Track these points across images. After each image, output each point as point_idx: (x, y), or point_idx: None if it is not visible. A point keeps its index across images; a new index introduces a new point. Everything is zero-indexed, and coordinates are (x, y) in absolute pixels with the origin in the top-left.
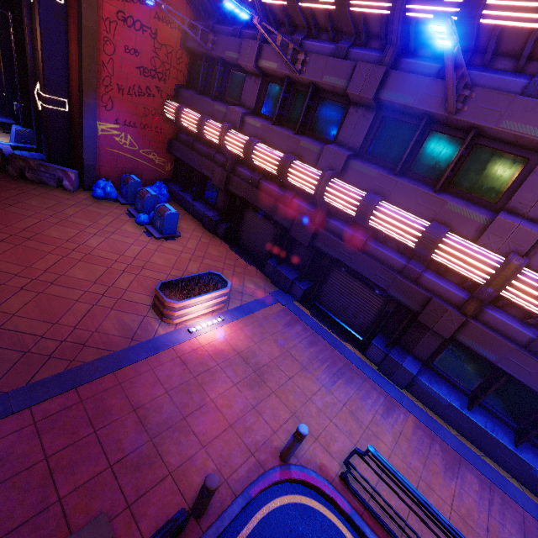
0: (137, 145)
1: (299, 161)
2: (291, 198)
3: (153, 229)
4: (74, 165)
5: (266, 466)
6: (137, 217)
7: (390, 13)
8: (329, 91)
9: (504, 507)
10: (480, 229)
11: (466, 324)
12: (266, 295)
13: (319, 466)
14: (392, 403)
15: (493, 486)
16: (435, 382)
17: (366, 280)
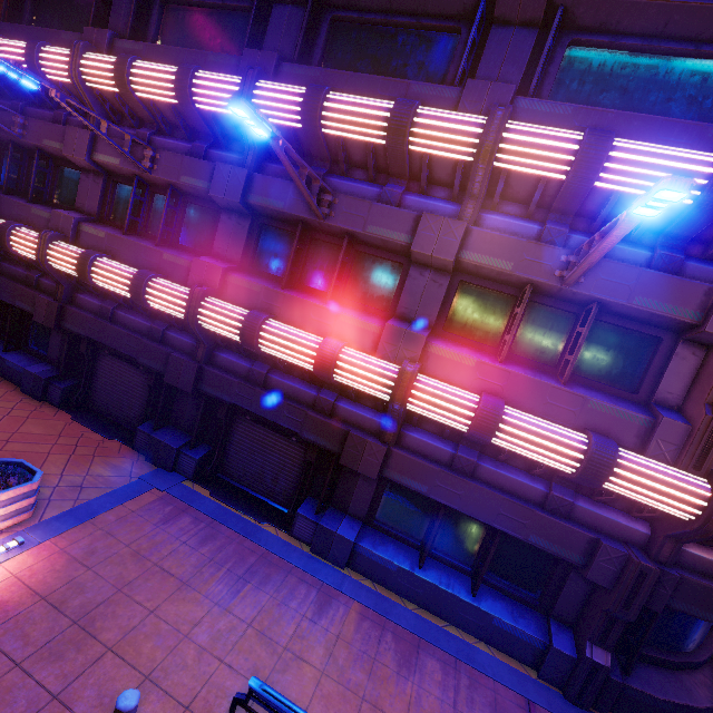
0: None
1: (162, 279)
2: (162, 330)
3: None
4: None
5: None
6: None
7: None
8: (194, 194)
9: (473, 688)
10: (376, 339)
11: (390, 455)
12: (132, 481)
13: None
14: (329, 595)
15: (460, 664)
16: (380, 544)
17: (277, 426)
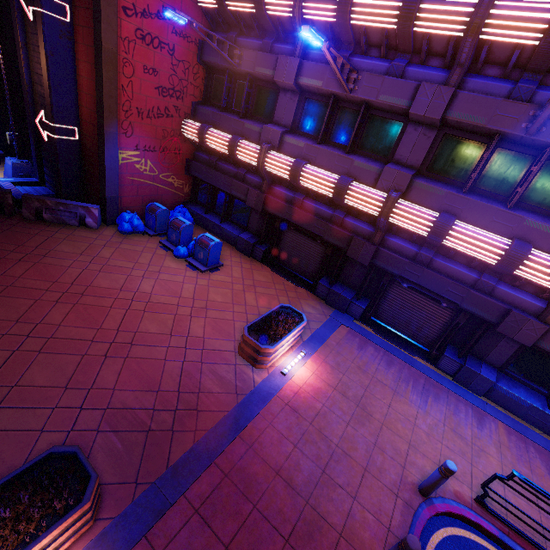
0: (157, 169)
1: (357, 183)
2: (343, 218)
3: (195, 262)
4: (87, 197)
5: (413, 505)
6: (176, 250)
7: (463, 35)
8: (383, 109)
9: None
10: None
11: (547, 332)
12: (328, 318)
13: (455, 494)
14: (480, 413)
15: None
16: (513, 386)
17: (432, 294)
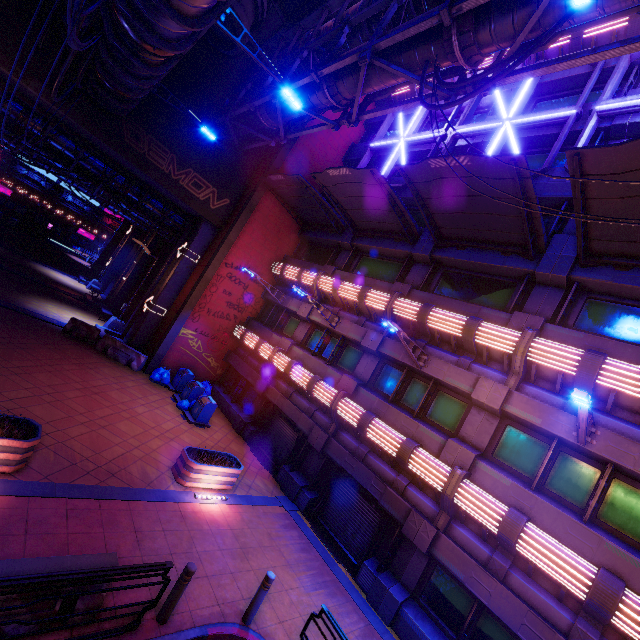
0: (203, 348)
1: (324, 382)
2: (314, 410)
3: (189, 415)
4: (145, 352)
5: (228, 618)
6: (180, 401)
7: (385, 310)
8: (352, 341)
9: None
10: (441, 448)
11: (439, 538)
12: (272, 496)
13: None
14: (373, 633)
15: None
16: (421, 618)
17: (365, 492)
